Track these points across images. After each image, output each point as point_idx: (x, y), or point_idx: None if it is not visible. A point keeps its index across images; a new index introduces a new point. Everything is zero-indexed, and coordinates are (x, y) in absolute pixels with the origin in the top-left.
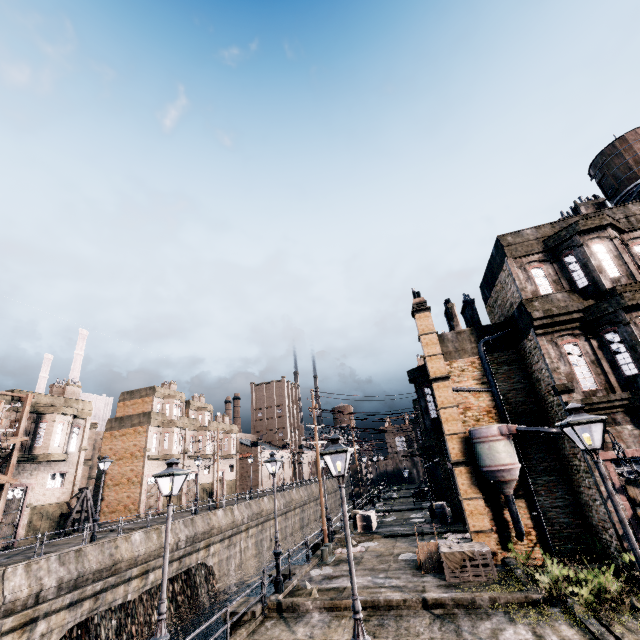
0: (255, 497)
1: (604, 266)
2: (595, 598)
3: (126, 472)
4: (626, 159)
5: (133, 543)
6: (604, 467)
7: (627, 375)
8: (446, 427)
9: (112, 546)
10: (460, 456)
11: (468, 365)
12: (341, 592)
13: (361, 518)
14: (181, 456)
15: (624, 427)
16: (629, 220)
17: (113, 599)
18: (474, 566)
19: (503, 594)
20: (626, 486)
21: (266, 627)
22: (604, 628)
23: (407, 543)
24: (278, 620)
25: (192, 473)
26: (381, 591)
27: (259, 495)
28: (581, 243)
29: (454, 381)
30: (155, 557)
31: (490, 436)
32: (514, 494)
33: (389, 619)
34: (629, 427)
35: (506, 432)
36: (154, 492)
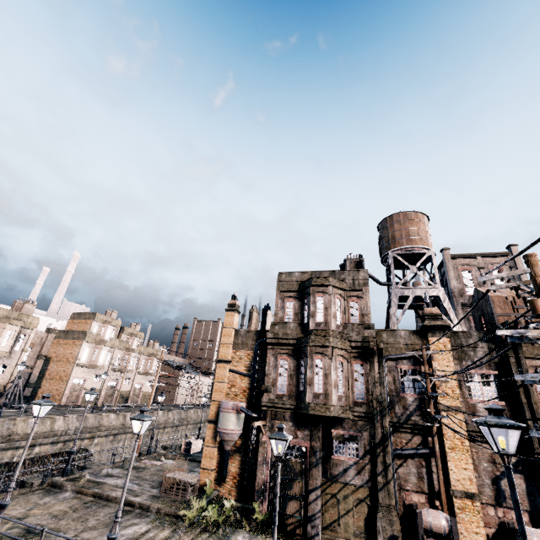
0: (156, 409)
1: (316, 313)
2: (215, 523)
3: (60, 371)
4: (389, 233)
5: (29, 424)
6: (266, 446)
7: (300, 390)
8: (214, 395)
9: (11, 423)
10: (214, 417)
11: (245, 355)
12: (98, 485)
13: (186, 443)
14: (106, 367)
15: (288, 423)
16: (354, 282)
17: (1, 458)
18: (193, 490)
19: (166, 507)
20: (275, 461)
21: (33, 493)
22: (178, 536)
23: (191, 467)
24: (45, 491)
25: (113, 381)
26: (118, 490)
27: (163, 408)
28: (310, 293)
29: (233, 364)
30: (45, 437)
31: (226, 408)
32: (237, 450)
33: (97, 505)
34: (291, 424)
35: (235, 408)
36: (77, 390)
